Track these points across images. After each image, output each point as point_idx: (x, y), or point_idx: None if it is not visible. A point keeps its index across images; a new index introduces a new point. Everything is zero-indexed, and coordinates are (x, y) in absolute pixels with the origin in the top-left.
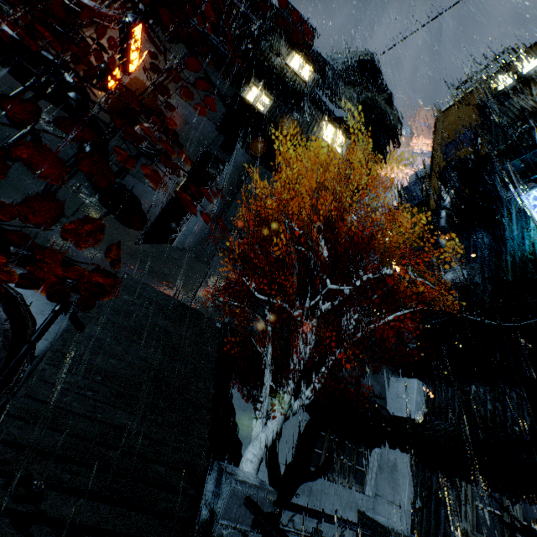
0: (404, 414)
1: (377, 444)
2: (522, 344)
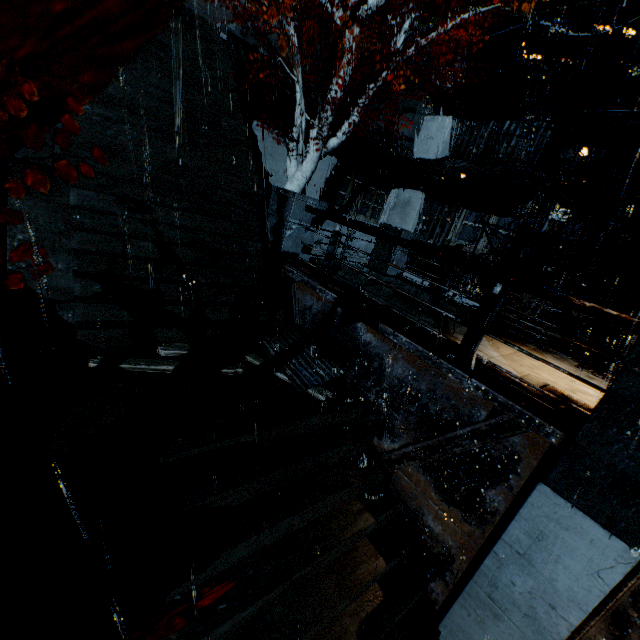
0: (429, 156)
1: (397, 186)
2: (584, 66)
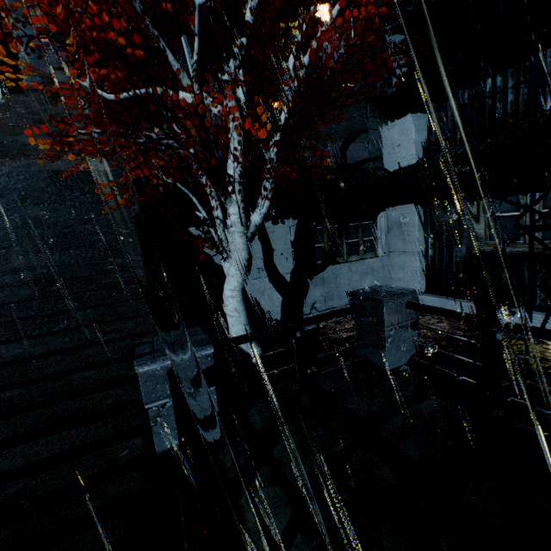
0: (403, 164)
1: (381, 209)
2: None
